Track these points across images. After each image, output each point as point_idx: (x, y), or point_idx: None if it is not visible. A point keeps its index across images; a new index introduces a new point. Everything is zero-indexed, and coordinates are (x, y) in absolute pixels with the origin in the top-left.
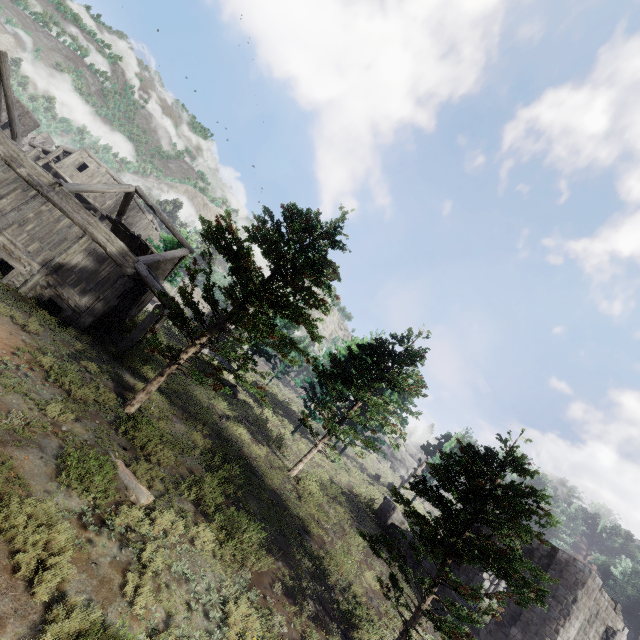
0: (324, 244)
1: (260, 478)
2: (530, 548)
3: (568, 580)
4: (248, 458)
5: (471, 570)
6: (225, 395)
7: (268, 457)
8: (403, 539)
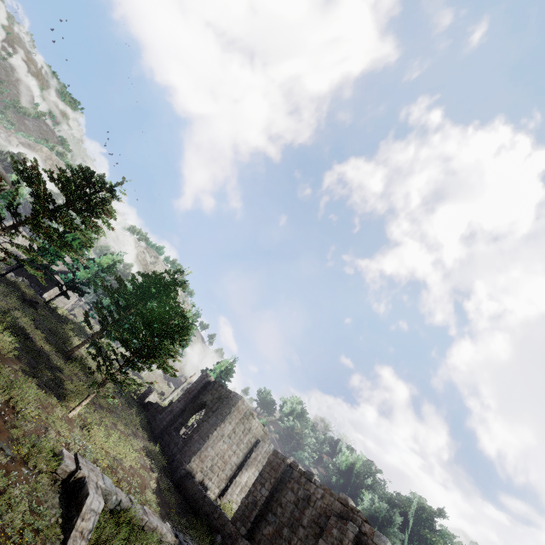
0: (109, 196)
1: (32, 341)
2: (221, 395)
3: (230, 404)
4: (26, 328)
5: (186, 414)
6: (24, 305)
7: (48, 340)
8: (152, 408)
